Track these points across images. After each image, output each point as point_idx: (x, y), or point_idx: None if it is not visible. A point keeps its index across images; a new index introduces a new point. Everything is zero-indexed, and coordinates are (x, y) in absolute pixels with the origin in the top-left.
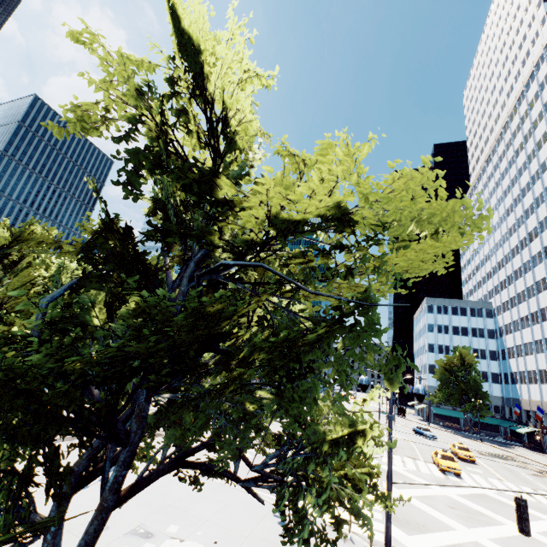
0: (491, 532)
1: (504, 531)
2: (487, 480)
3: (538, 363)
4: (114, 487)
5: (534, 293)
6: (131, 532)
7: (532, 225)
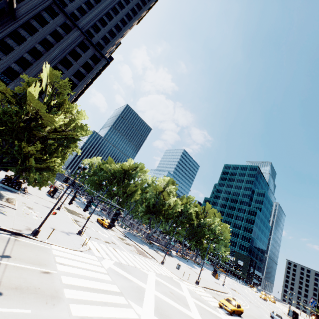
0: (167, 299)
1: (179, 307)
2: None
3: None
4: (0, 158)
5: None
6: (28, 206)
7: None
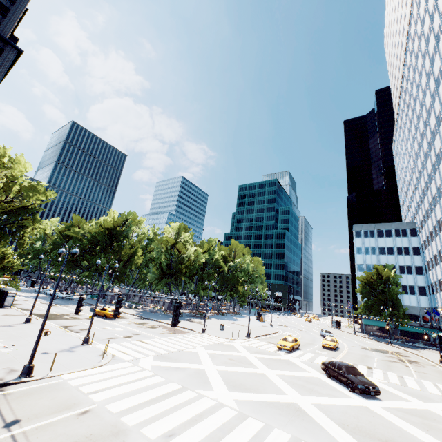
0: (231, 368)
1: (245, 370)
2: (316, 356)
3: (441, 271)
4: None
5: (433, 207)
6: None
7: (425, 146)
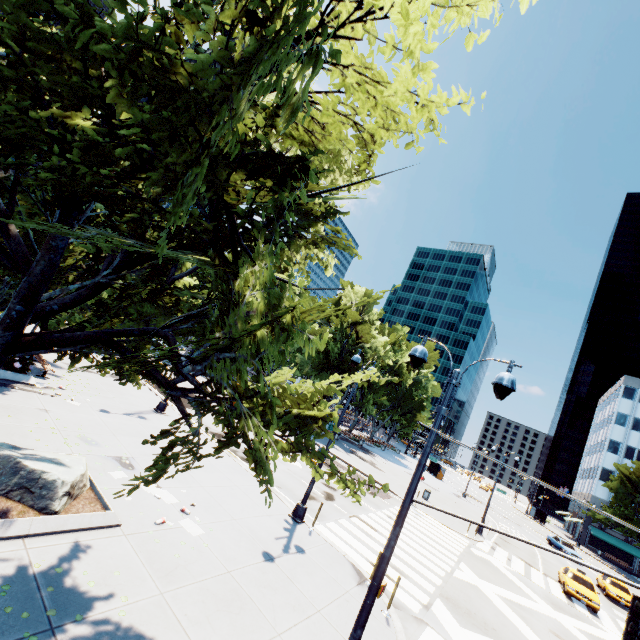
0: None
1: None
2: None
3: None
4: (5, 321)
5: None
6: (114, 457)
7: None
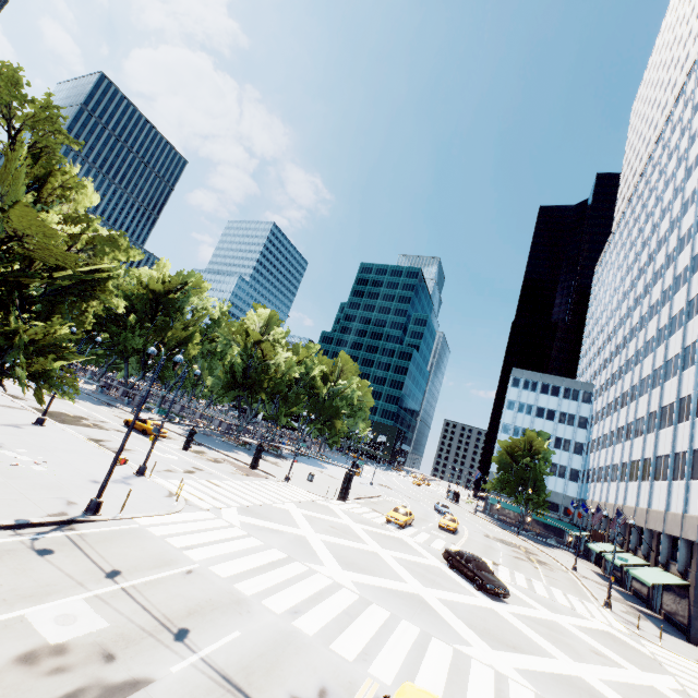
0: (336, 540)
1: (354, 544)
2: (432, 539)
3: (607, 458)
4: None
5: (623, 374)
6: None
7: (640, 288)
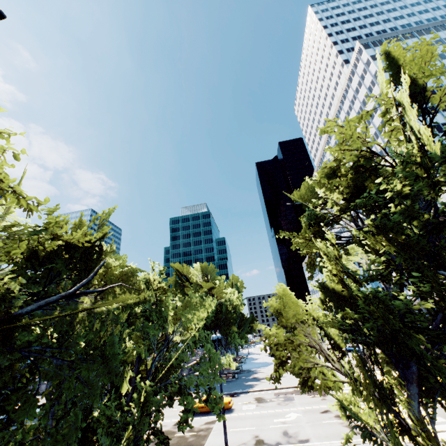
0: None
1: None
2: None
3: None
4: None
5: None
6: None
7: None
